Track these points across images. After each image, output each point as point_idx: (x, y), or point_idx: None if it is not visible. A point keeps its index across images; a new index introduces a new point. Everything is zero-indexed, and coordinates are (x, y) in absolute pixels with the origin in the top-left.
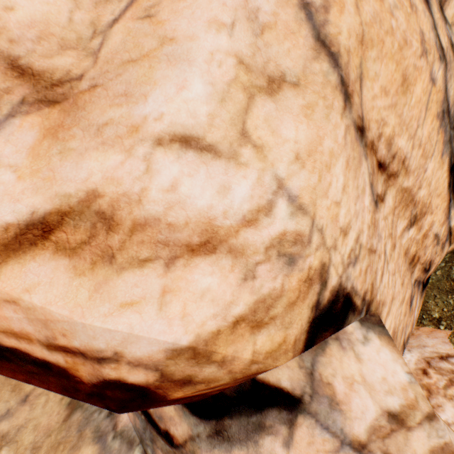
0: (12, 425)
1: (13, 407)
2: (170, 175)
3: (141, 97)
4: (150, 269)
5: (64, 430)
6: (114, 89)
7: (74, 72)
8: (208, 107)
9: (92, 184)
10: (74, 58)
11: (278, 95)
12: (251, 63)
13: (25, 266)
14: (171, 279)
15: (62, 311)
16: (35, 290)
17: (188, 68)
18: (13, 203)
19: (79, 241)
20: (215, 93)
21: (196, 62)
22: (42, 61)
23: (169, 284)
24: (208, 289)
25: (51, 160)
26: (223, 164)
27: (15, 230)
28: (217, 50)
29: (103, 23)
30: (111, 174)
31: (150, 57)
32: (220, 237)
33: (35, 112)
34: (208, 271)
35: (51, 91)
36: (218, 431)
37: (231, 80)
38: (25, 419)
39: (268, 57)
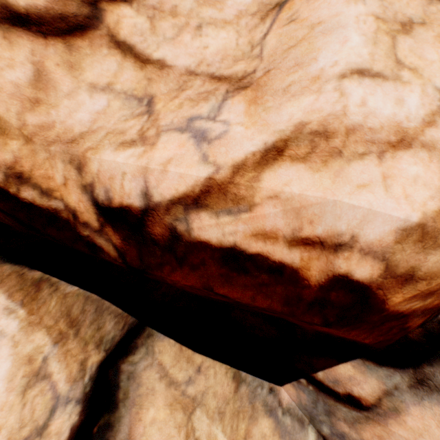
0: (196, 390)
1: (192, 375)
2: (358, 96)
3: (311, 61)
4: (368, 160)
5: (237, 400)
6: (285, 66)
7: (248, 71)
8: (367, 49)
9: (296, 120)
10: (244, 64)
11: (412, 33)
12: (384, 17)
13: (276, 172)
14: (385, 168)
15: (316, 194)
16: (290, 184)
17: (343, 30)
18: (250, 141)
19: (304, 153)
20: (367, 40)
21: (348, 24)
22: (227, 71)
23: (386, 172)
24: (416, 176)
25: (260, 115)
26: (391, 85)
27: (259, 154)
28: (359, 15)
29: (256, 40)
30: (310, 109)
31: (306, 39)
32: (410, 136)
33: (237, 95)
34: (411, 162)
35: (240, 83)
36: (420, 381)
37: (375, 30)
38: (204, 386)
39: (394, 11)
